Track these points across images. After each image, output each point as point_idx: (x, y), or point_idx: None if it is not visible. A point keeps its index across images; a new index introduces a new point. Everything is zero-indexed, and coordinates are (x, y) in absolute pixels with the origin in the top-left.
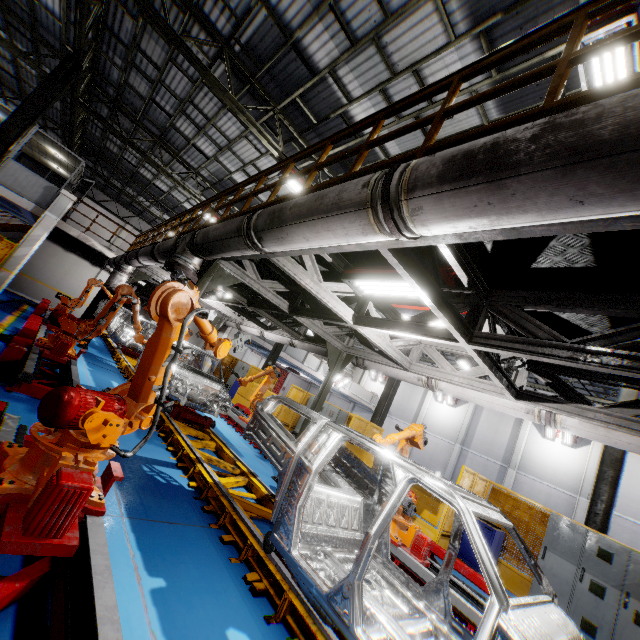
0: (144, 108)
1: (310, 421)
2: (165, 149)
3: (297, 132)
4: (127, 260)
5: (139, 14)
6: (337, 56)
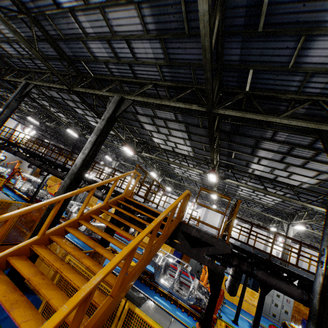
0: (2, 82)
1: (74, 200)
2: (9, 91)
3: (72, 116)
4: (5, 150)
5: (12, 75)
6: (84, 114)
